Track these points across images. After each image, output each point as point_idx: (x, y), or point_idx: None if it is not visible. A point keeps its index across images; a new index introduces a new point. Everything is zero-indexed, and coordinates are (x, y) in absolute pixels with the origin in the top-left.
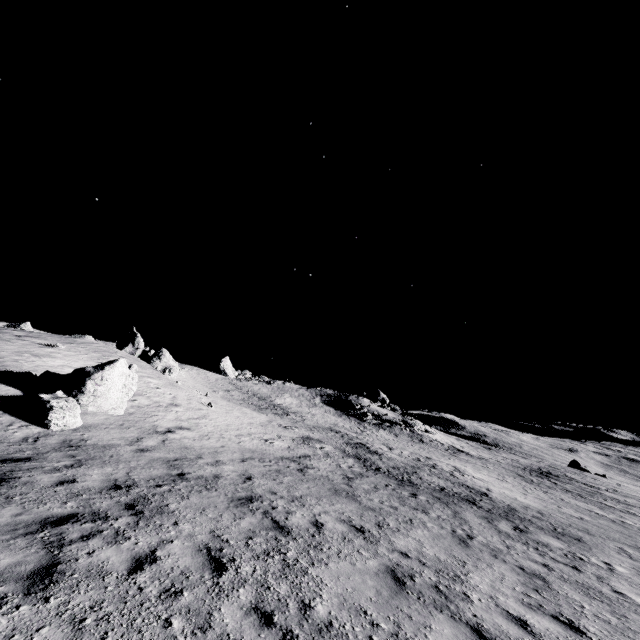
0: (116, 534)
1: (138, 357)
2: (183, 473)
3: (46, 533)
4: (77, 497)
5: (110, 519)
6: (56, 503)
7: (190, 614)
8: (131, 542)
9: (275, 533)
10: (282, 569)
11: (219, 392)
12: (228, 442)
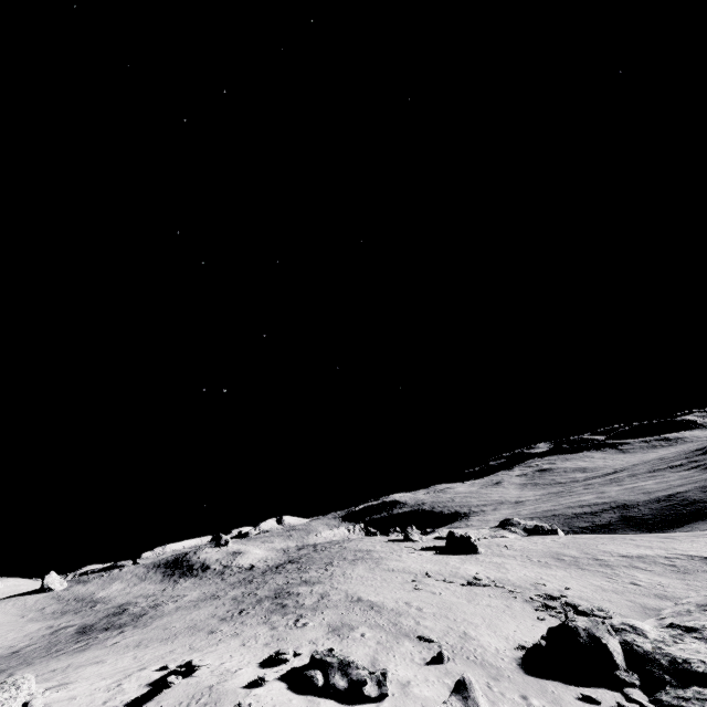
0: None
1: None
2: None
3: None
4: None
5: None
6: None
7: None
8: None
9: None
10: None
11: (29, 615)
12: None
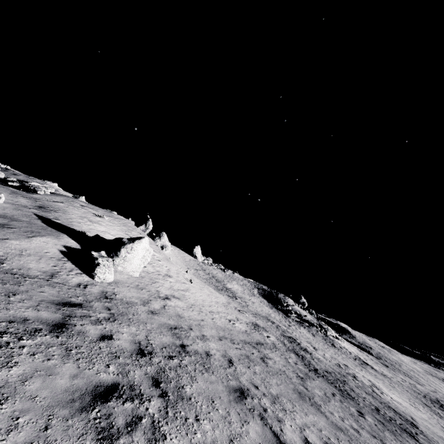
0: (153, 426)
1: (147, 234)
2: (183, 344)
3: (97, 412)
4: (115, 359)
5: (144, 399)
6: (101, 365)
7: None
8: None
9: None
10: None
11: (191, 269)
12: (205, 317)
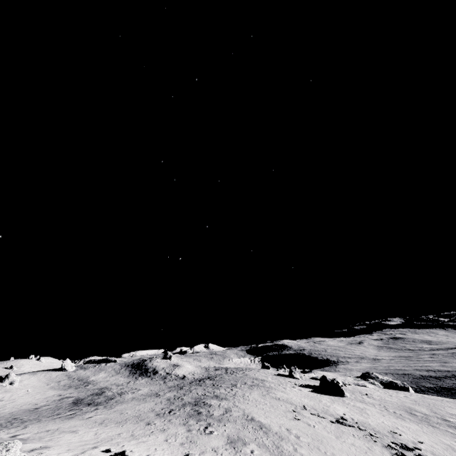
0: None
1: None
2: None
3: None
4: None
5: None
6: None
7: None
8: None
9: None
10: None
11: (51, 384)
12: (14, 409)
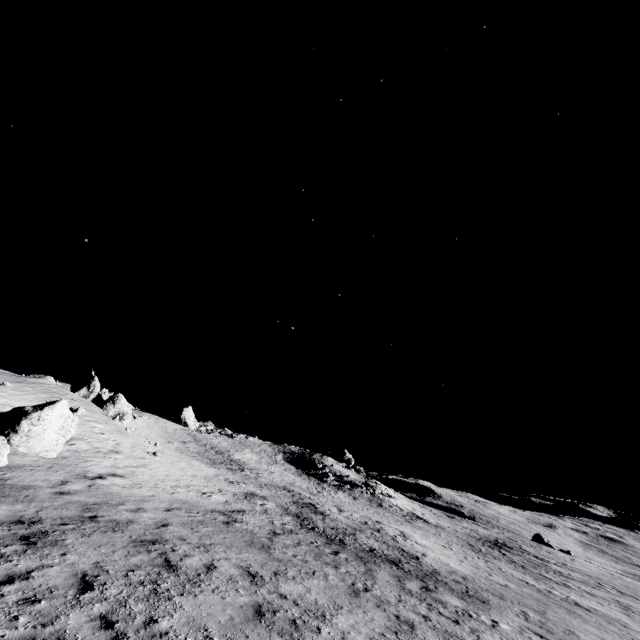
0: None
1: (91, 401)
2: (96, 516)
3: None
4: None
5: None
6: None
7: (39, 615)
8: (12, 564)
9: (161, 569)
10: (148, 595)
11: (174, 443)
12: (161, 492)
